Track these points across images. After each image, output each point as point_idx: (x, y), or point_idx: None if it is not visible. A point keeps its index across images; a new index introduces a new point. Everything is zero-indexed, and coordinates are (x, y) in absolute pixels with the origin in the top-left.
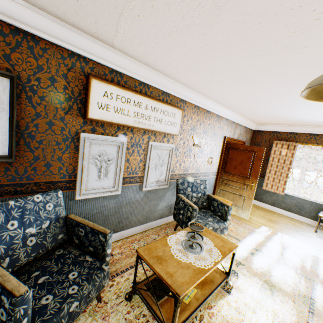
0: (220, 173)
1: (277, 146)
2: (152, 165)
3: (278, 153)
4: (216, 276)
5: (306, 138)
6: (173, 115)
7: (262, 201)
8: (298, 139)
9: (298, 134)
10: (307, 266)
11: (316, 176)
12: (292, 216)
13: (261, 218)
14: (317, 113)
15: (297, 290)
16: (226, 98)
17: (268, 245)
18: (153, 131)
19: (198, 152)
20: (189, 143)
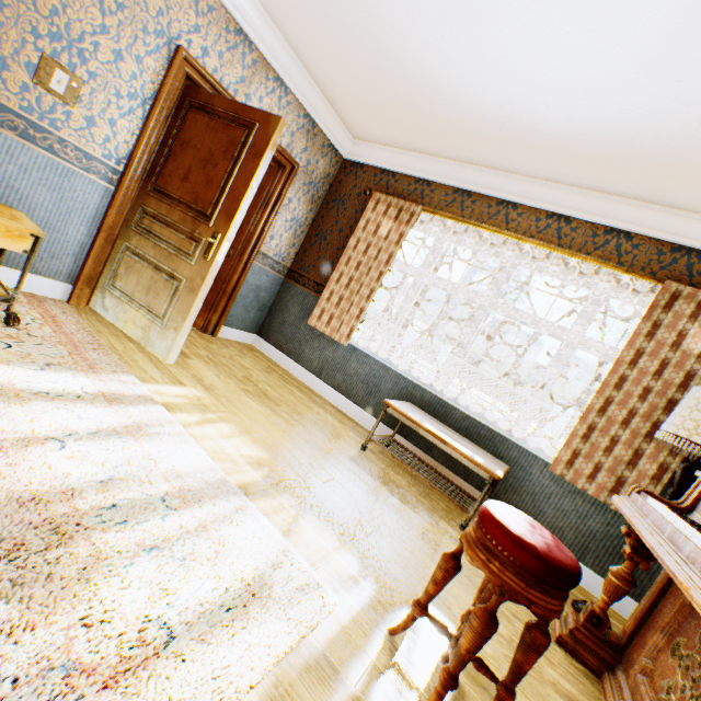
0: (145, 192)
1: (378, 209)
2: None
3: (373, 230)
4: None
5: (445, 200)
6: None
7: (300, 360)
8: (428, 200)
9: (433, 186)
10: (94, 503)
11: (439, 316)
12: (348, 411)
13: (235, 380)
14: None
15: None
16: None
17: (58, 409)
18: None
19: None
20: None
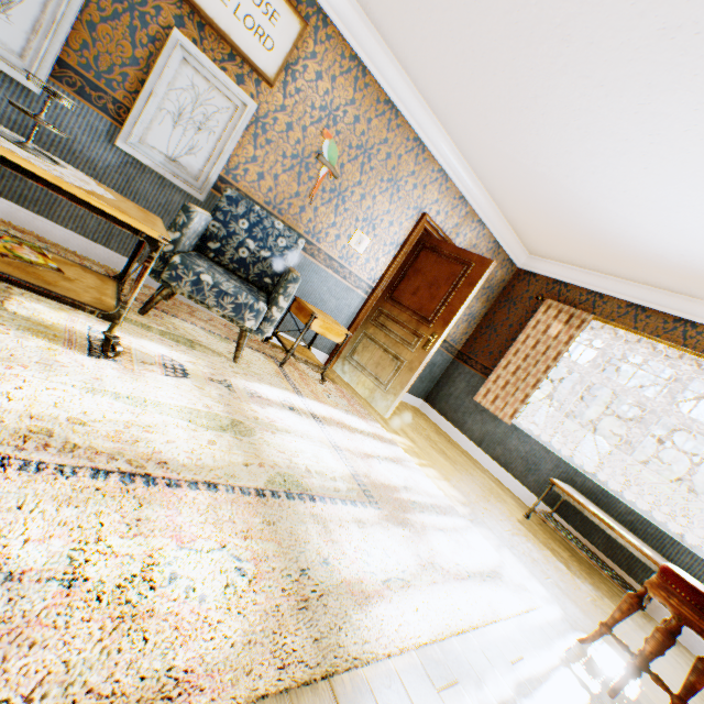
0: (383, 299)
1: (548, 313)
2: (167, 103)
3: (542, 329)
4: (79, 295)
5: (616, 311)
6: (269, 13)
7: (462, 428)
8: (598, 309)
9: (605, 298)
10: (406, 497)
11: (603, 411)
12: (505, 481)
13: (423, 437)
14: (634, 187)
15: (298, 475)
16: (428, 59)
17: (363, 439)
18: (190, 1)
19: (330, 190)
20: (306, 140)
